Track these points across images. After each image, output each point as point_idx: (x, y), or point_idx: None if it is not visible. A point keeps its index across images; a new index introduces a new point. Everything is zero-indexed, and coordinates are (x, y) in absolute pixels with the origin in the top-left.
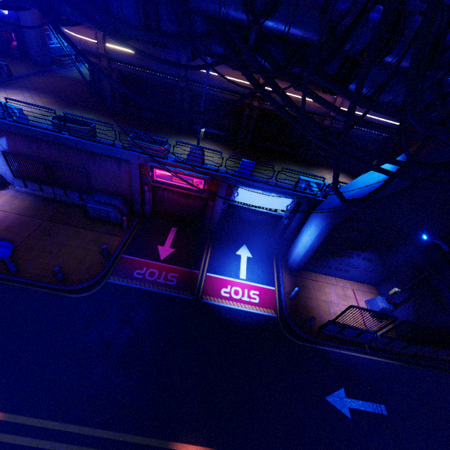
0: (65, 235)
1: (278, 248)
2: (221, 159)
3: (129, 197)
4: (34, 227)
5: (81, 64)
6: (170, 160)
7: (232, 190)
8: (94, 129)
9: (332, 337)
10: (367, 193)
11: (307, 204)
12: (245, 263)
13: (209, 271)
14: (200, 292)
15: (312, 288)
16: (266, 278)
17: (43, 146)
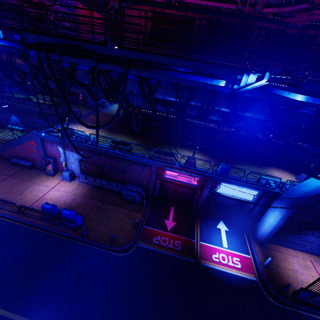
0: (109, 211)
1: (245, 224)
2: (204, 163)
3: (145, 186)
4: (92, 205)
5: (111, 105)
6: (176, 165)
7: (214, 184)
8: (131, 147)
9: (306, 303)
10: (318, 191)
11: (268, 195)
12: (225, 235)
13: (201, 240)
14: (198, 256)
15: (279, 258)
16: (242, 248)
17: (102, 157)
